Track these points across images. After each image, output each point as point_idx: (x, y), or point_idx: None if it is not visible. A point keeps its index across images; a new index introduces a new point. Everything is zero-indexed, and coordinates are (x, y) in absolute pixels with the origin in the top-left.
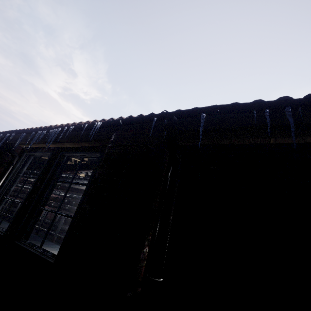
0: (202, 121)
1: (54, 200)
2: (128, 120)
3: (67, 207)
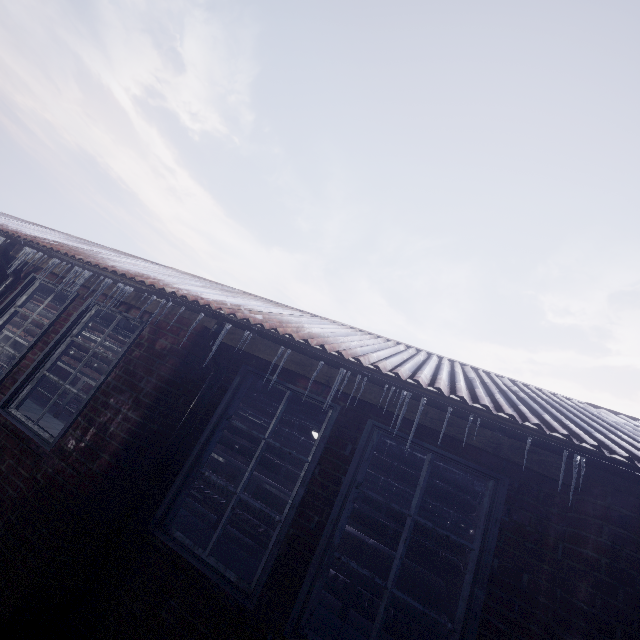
0: None
1: None
2: None
3: None
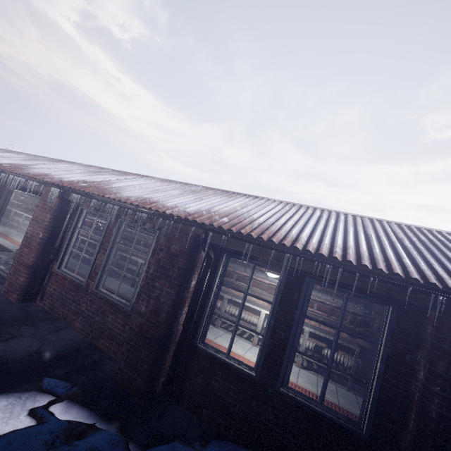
0: None
1: None
2: None
3: None
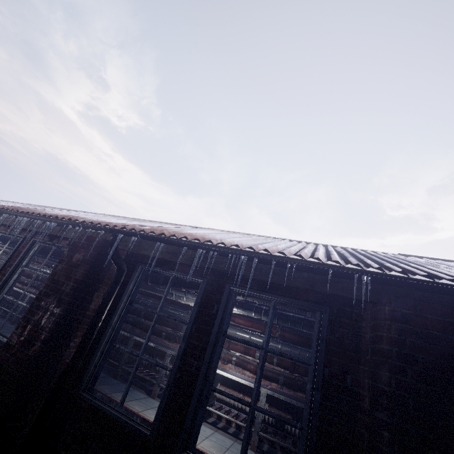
0: None
1: None
2: (434, 289)
3: (132, 319)
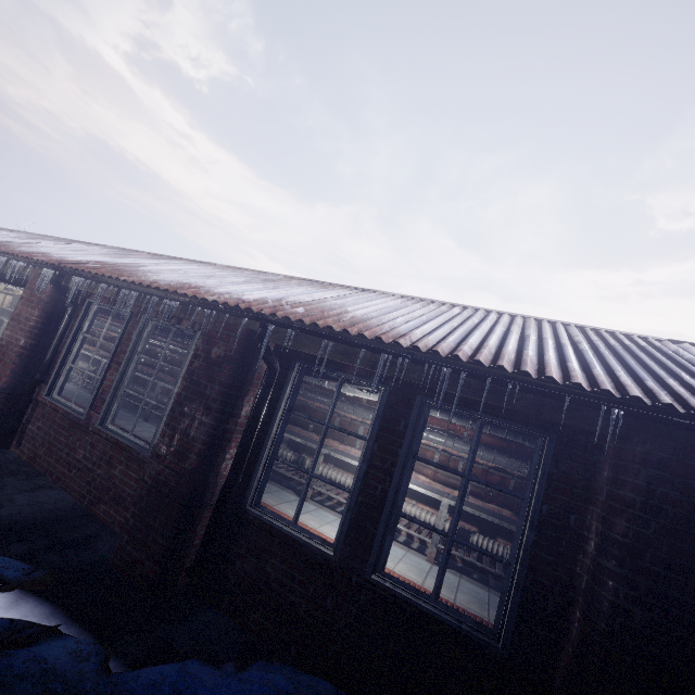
0: None
1: None
2: None
3: None
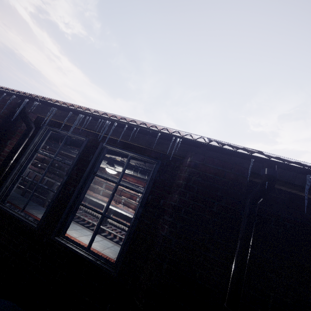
0: (309, 184)
1: (41, 161)
2: (216, 149)
3: (58, 172)
